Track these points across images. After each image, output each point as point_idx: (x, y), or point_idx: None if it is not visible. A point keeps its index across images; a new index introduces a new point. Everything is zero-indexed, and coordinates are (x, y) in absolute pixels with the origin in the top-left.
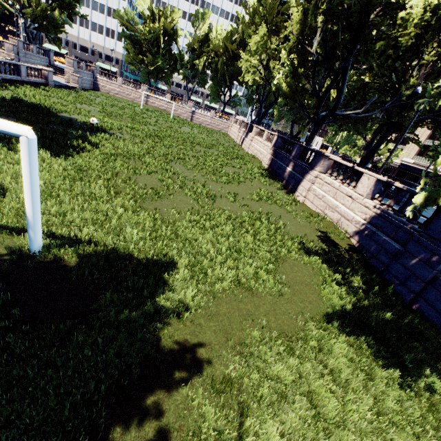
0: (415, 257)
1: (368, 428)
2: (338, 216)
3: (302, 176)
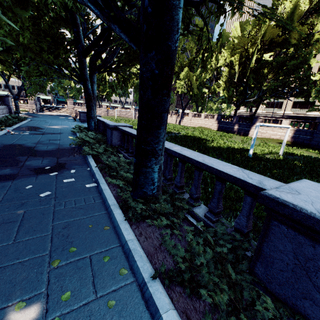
0: (317, 137)
1: None
2: (279, 136)
3: (248, 128)
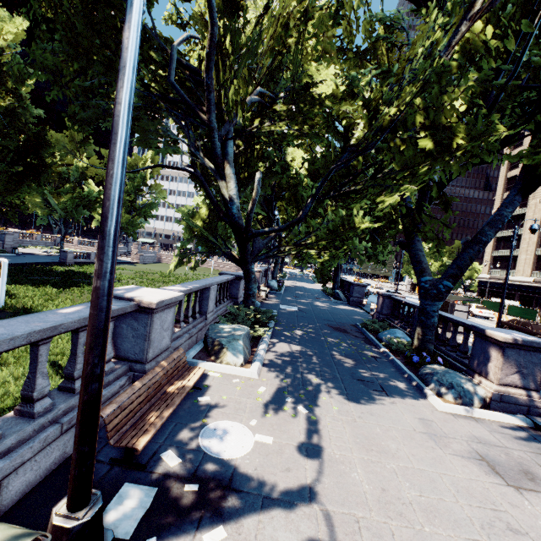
0: None
1: (68, 346)
2: None
3: None
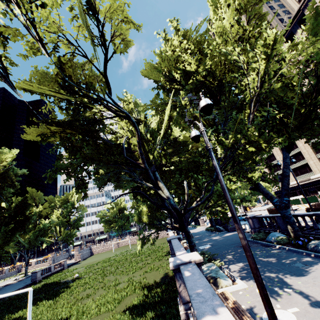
0: None
1: None
2: None
3: None
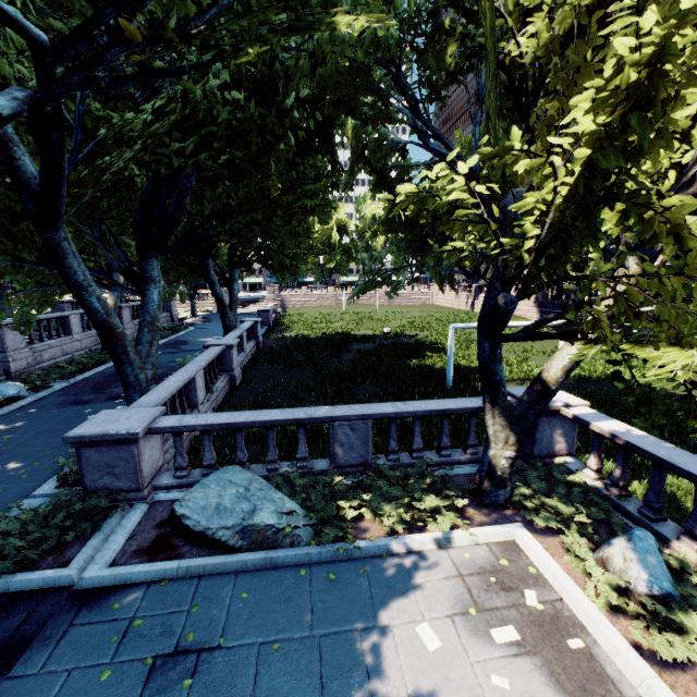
0: None
1: None
2: None
3: None
